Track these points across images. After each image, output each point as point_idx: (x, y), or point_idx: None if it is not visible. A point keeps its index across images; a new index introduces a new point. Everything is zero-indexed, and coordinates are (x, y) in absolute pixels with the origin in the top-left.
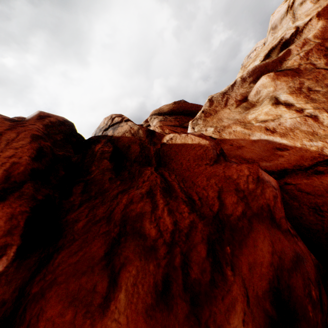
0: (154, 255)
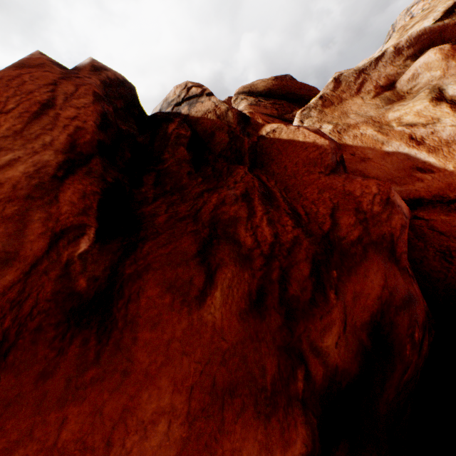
0: (248, 265)
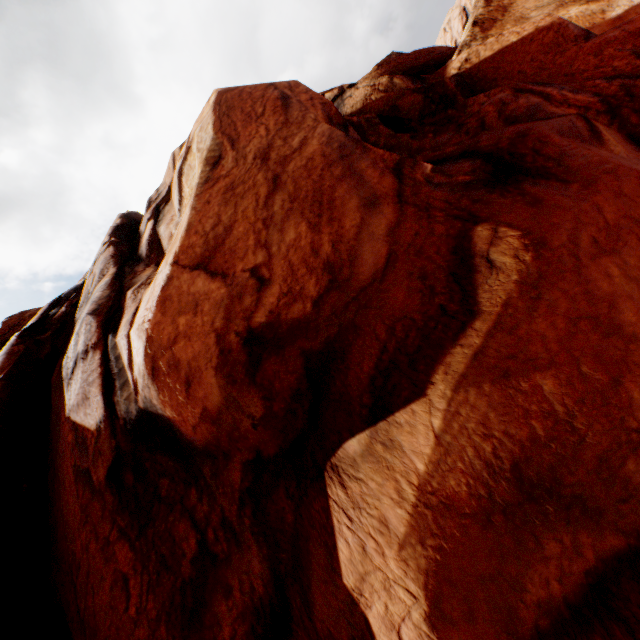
0: None
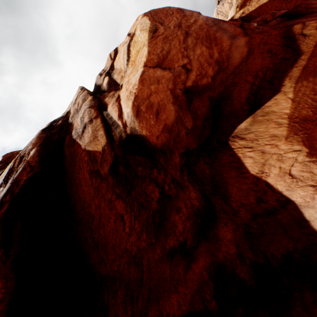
0: None
